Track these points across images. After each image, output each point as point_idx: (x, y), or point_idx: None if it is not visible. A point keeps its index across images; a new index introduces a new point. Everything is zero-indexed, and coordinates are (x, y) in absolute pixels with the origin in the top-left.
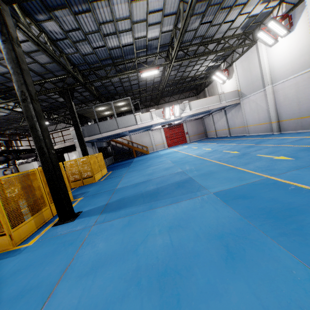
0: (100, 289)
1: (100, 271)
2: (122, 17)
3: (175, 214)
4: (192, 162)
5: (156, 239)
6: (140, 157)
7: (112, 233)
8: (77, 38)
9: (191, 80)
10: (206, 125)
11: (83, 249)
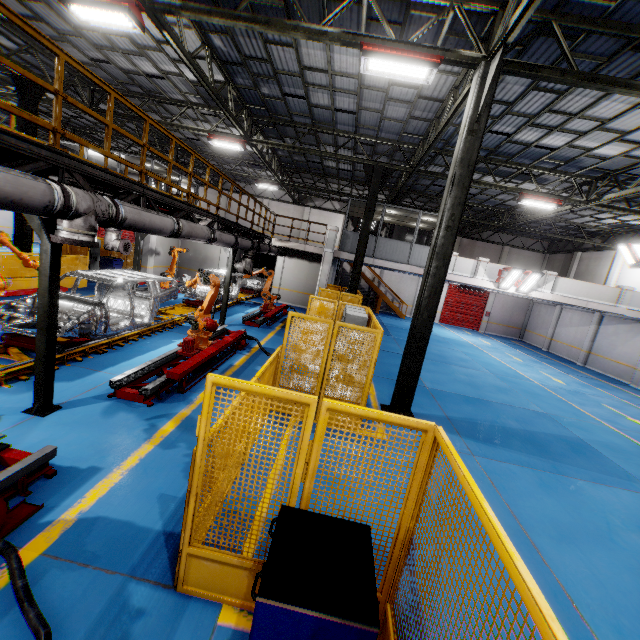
0: (611, 572)
1: (581, 545)
2: (594, 116)
3: (624, 508)
4: (548, 399)
5: (629, 536)
6: (390, 318)
7: (532, 489)
8: None
9: (565, 226)
10: (532, 316)
11: (505, 493)
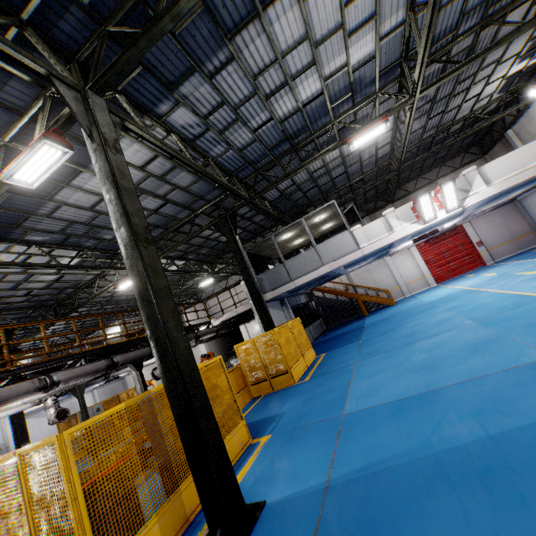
0: None
1: None
2: (292, 43)
3: None
4: None
5: None
6: (377, 313)
7: None
8: (224, 122)
9: (463, 126)
10: (530, 213)
11: None
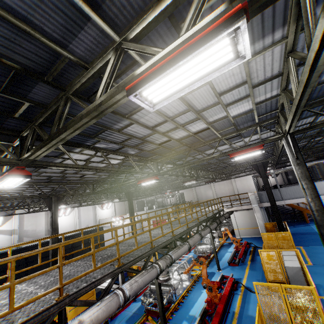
0: None
1: None
2: None
3: None
4: None
5: None
6: None
7: None
8: (300, 127)
9: None
10: None
11: None
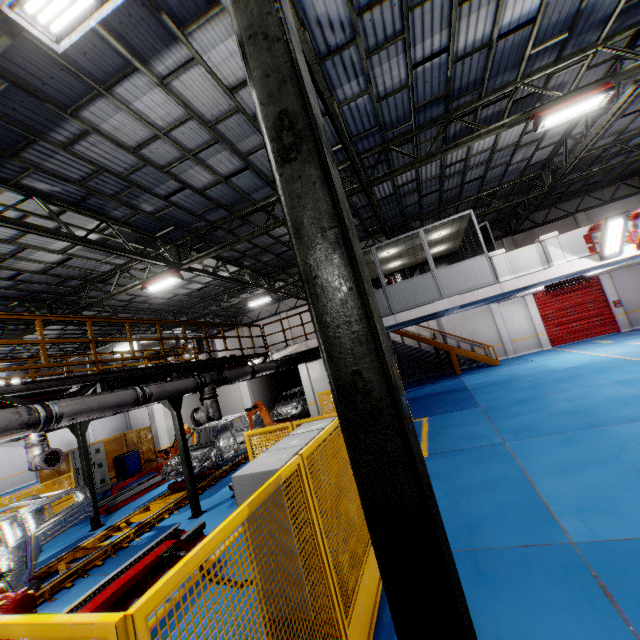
0: None
1: None
2: None
3: None
4: None
5: None
6: (478, 373)
7: None
8: (380, 35)
9: None
10: None
11: None
